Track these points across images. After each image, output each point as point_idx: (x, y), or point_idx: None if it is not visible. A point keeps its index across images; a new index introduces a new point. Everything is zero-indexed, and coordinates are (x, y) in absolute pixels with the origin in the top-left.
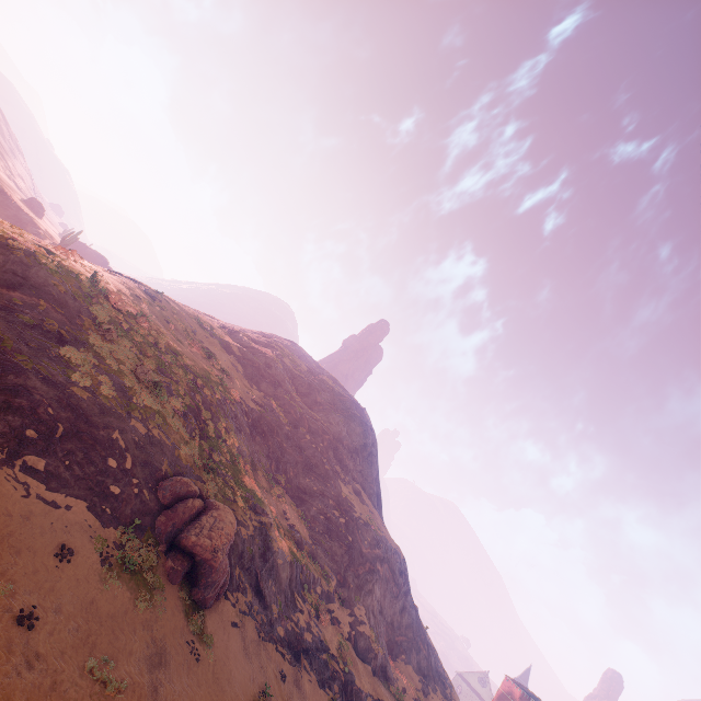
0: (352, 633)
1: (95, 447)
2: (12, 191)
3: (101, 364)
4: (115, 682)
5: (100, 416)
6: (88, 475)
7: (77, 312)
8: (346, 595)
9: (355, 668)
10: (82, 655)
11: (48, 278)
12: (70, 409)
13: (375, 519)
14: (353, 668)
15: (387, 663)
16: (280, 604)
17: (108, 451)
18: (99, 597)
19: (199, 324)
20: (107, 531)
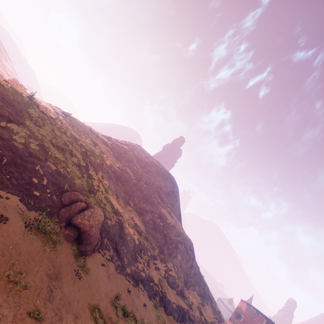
0: (166, 275)
1: (25, 171)
2: (4, 74)
3: (31, 134)
4: (23, 283)
5: (29, 157)
6: (20, 184)
7: (20, 110)
8: (163, 257)
9: (167, 290)
10: (4, 268)
11: (4, 92)
12: (11, 151)
13: (177, 225)
14: (166, 290)
15: (183, 289)
16: (128, 258)
17: (33, 174)
18: (21, 242)
19: (91, 131)
20: (31, 212)
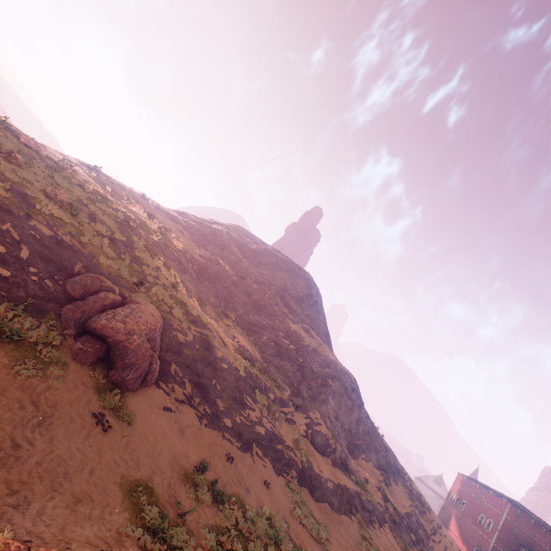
0: (308, 432)
1: None
2: None
3: None
4: None
5: None
6: None
7: None
8: (301, 403)
9: (313, 459)
10: None
11: None
12: None
13: (324, 349)
14: (311, 458)
15: (346, 458)
16: (227, 400)
17: None
18: None
19: (145, 200)
20: None
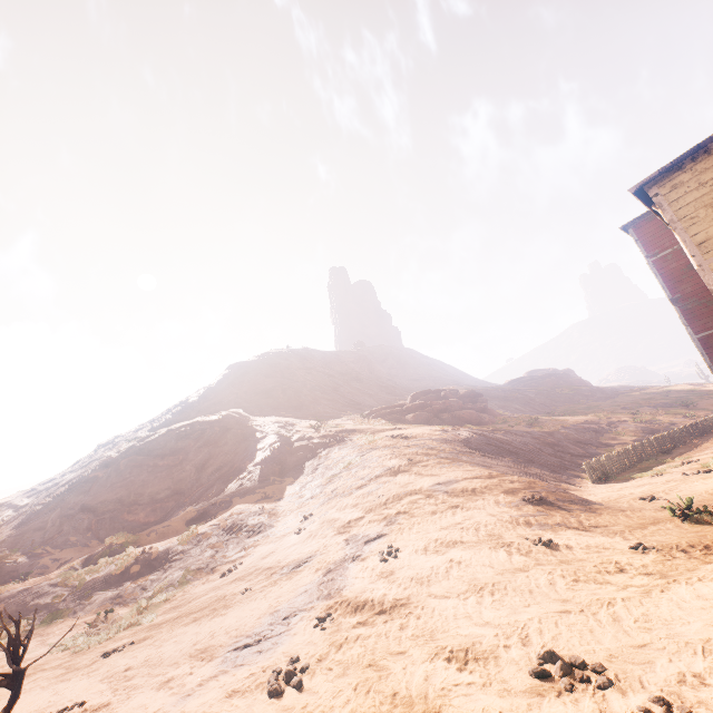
0: None
1: None
2: None
3: None
4: None
5: None
6: None
7: None
8: None
9: None
10: None
11: None
12: None
13: None
14: None
15: (20, 563)
16: None
17: None
18: None
19: None
20: None
